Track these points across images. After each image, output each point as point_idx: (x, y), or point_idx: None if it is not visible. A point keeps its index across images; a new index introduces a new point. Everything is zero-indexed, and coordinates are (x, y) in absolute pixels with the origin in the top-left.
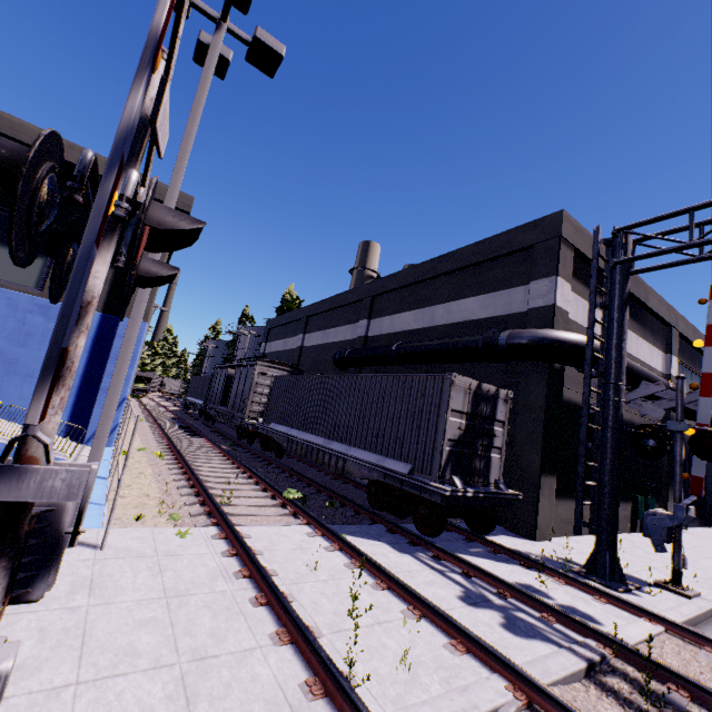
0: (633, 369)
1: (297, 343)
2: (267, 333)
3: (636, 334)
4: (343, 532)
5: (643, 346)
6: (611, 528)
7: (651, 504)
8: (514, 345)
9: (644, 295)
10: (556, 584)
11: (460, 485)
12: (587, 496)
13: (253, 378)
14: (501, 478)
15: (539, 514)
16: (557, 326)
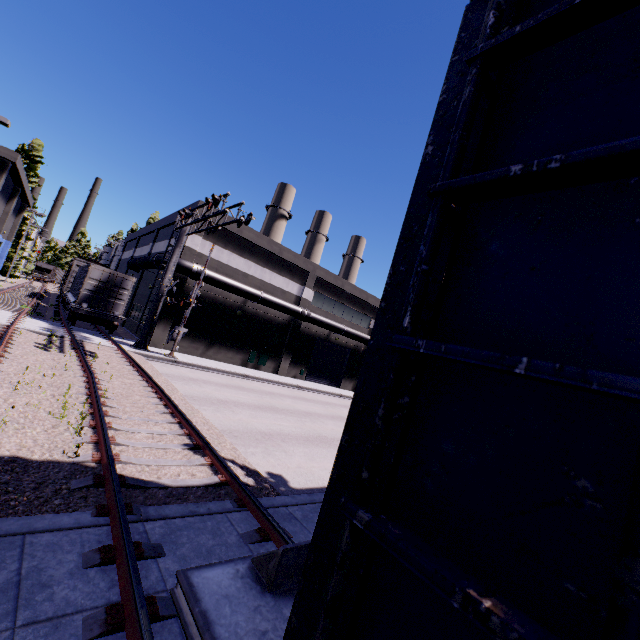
0: (222, 281)
1: (131, 254)
2: (125, 245)
3: (272, 271)
4: (34, 318)
5: (278, 278)
6: (144, 330)
7: (264, 357)
8: (156, 260)
9: (279, 251)
10: (106, 341)
11: (84, 306)
12: (204, 340)
13: (72, 268)
14: (122, 313)
15: (153, 336)
16: (185, 256)
